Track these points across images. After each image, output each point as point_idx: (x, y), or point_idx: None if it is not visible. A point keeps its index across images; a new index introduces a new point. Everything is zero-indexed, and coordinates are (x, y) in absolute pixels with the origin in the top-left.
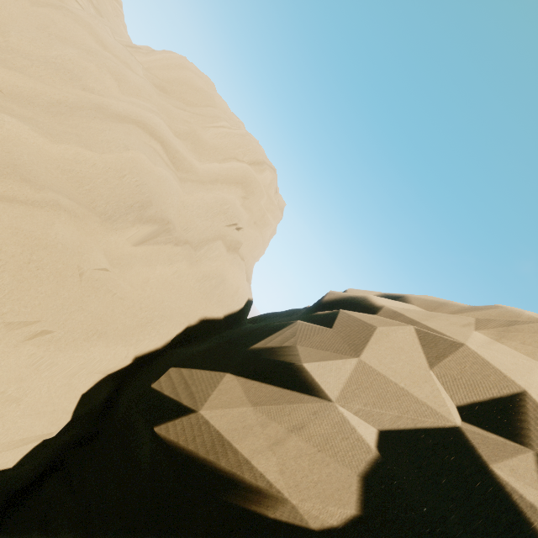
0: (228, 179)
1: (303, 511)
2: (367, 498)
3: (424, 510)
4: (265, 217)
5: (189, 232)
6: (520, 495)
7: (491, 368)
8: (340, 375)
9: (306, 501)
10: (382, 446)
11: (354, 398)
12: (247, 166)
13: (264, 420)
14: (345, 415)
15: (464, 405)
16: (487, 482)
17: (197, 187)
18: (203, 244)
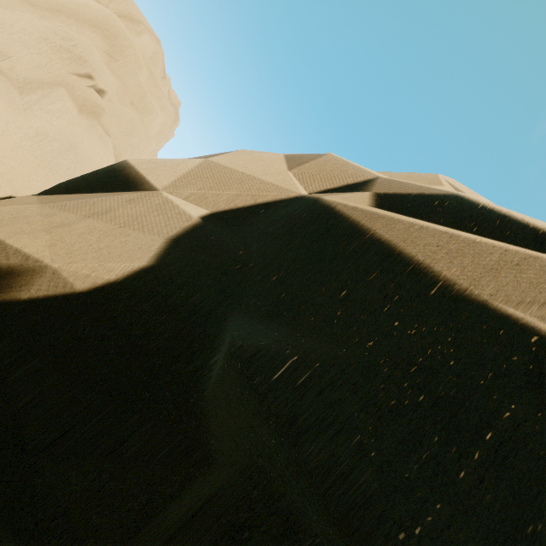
0: (79, 16)
1: (67, 273)
2: (170, 252)
3: (239, 253)
4: (146, 99)
5: (5, 60)
6: (345, 205)
7: (350, 166)
8: (177, 170)
9: (76, 263)
10: (208, 219)
11: (187, 186)
12: (112, 13)
13: (51, 212)
14: (170, 198)
15: (317, 192)
16: (314, 209)
17: (21, 5)
18: (33, 86)
